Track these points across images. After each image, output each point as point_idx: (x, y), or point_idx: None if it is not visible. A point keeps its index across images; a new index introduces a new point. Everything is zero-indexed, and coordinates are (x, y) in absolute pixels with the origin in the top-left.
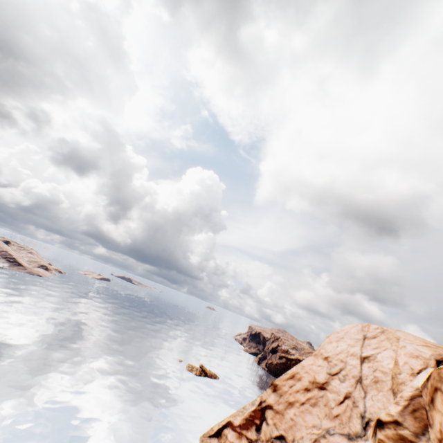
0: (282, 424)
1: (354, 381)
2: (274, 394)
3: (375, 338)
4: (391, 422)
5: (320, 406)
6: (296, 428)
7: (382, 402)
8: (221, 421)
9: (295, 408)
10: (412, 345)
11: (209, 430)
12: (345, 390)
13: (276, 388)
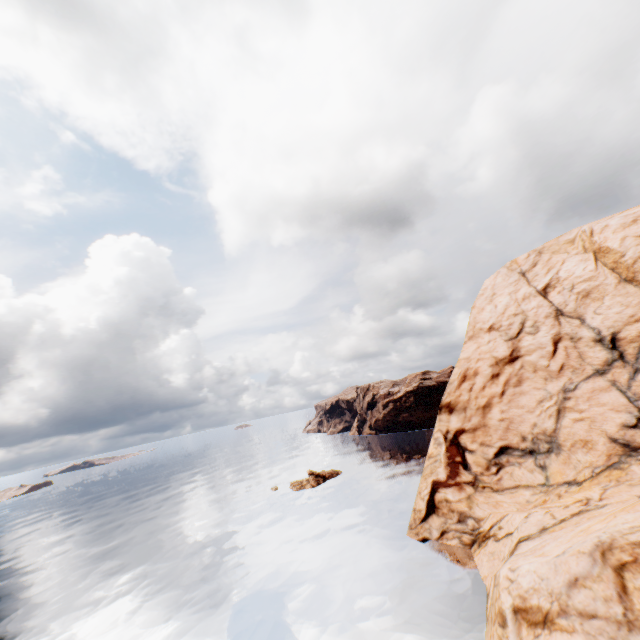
0: (493, 436)
1: (552, 319)
2: (454, 415)
3: (537, 264)
4: None
5: (529, 378)
6: (516, 424)
7: (618, 304)
8: (419, 492)
9: (498, 405)
10: (614, 217)
11: (414, 516)
12: (549, 337)
13: (452, 407)
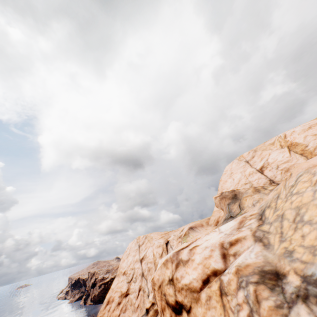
0: None
1: (141, 276)
2: None
3: (144, 243)
4: (151, 305)
5: (128, 308)
6: None
7: None
8: None
9: None
10: (157, 240)
11: None
12: (138, 286)
13: None
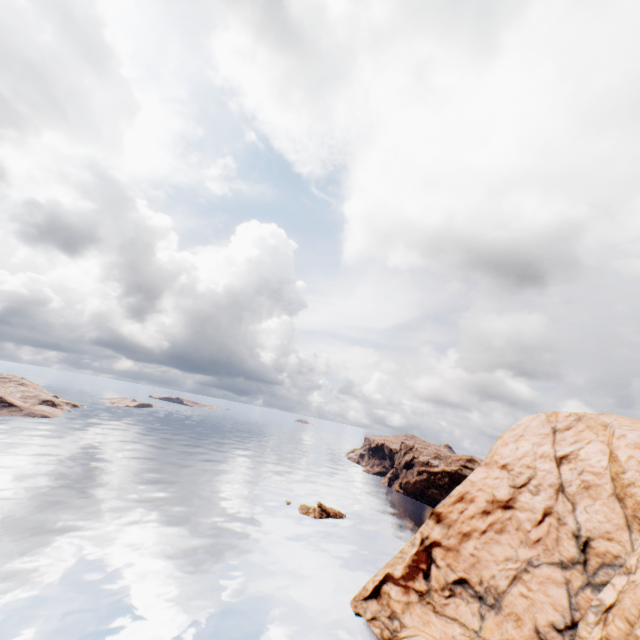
0: (460, 564)
1: (553, 490)
2: (439, 526)
3: (570, 429)
4: None
5: (510, 532)
6: (481, 566)
7: (603, 513)
8: (375, 575)
9: (475, 540)
10: (634, 431)
11: (361, 591)
12: (543, 505)
13: (440, 518)
